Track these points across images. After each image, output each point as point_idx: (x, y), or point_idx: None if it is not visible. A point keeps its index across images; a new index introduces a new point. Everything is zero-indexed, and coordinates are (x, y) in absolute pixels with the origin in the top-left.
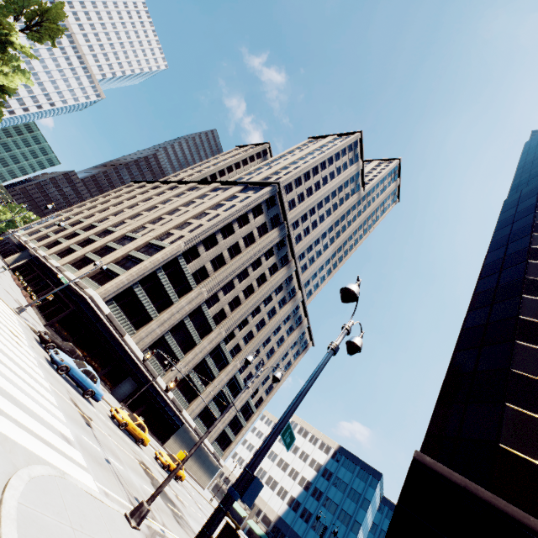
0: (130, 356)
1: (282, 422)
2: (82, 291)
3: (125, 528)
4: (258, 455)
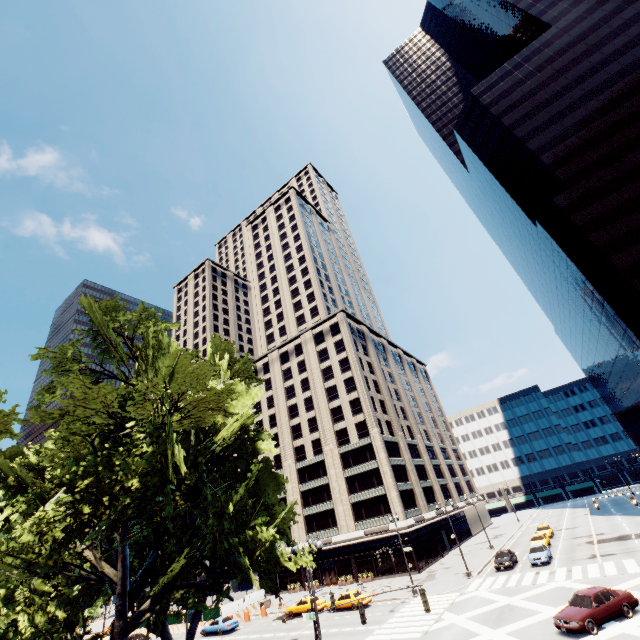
0: (432, 522)
1: None
2: (391, 531)
3: None
4: None
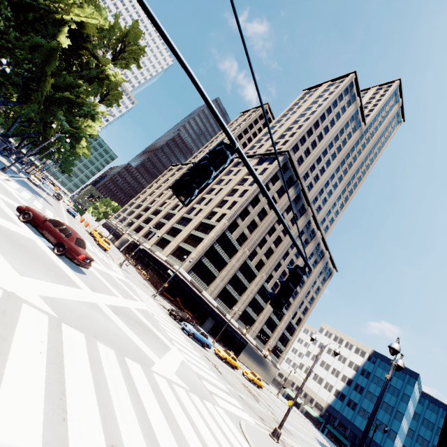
0: (207, 304)
1: (369, 423)
2: (172, 267)
3: (274, 443)
4: (362, 441)
